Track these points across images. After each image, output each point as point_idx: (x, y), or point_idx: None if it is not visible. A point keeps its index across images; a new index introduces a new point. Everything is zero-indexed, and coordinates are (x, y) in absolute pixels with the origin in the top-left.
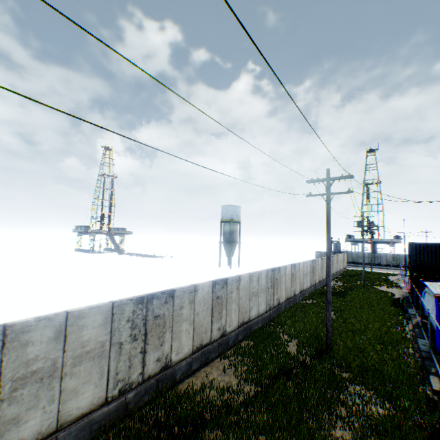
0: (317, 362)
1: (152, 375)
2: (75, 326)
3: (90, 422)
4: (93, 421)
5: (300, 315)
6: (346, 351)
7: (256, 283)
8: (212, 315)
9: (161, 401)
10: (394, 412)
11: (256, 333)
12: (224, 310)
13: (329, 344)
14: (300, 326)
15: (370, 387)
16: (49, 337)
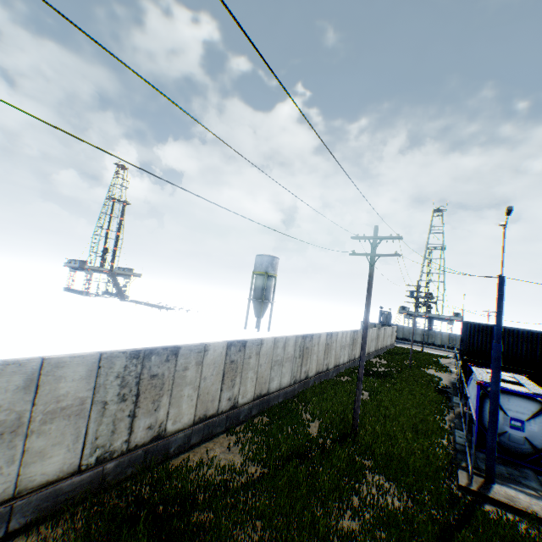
0: (338, 446)
1: (141, 445)
2: (52, 376)
3: (56, 492)
4: (60, 491)
5: (329, 393)
6: (374, 437)
7: (282, 350)
8: (223, 382)
9: (147, 476)
10: (412, 504)
11: (274, 408)
12: (238, 377)
13: (355, 428)
14: (327, 406)
15: (392, 477)
16: (17, 386)
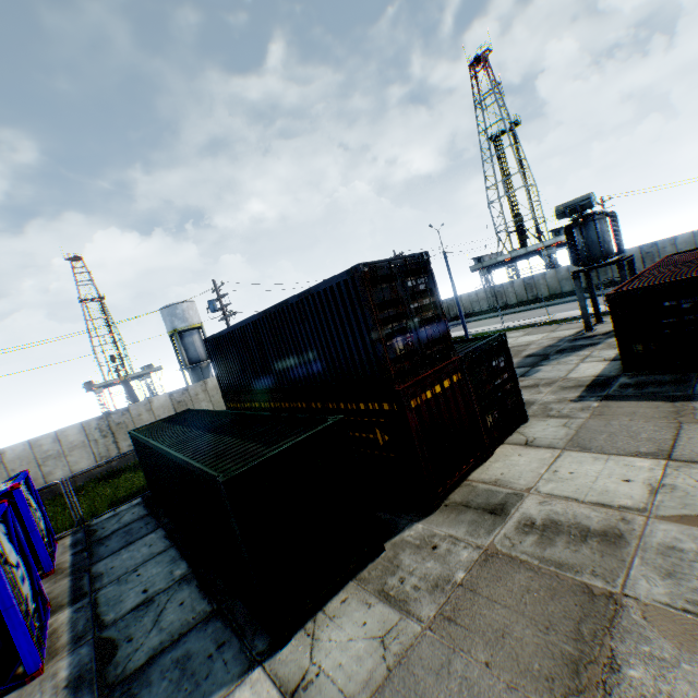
0: None
1: None
2: None
3: None
4: None
5: None
6: None
7: None
8: None
9: None
10: None
11: None
12: None
13: None
14: None
15: None
16: None
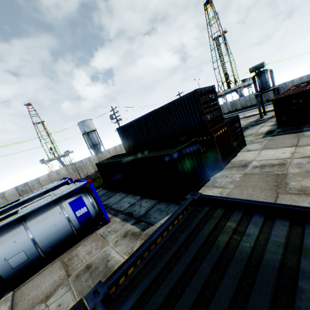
0: None
1: None
2: None
3: None
4: None
5: None
6: None
7: None
8: None
9: None
10: None
11: None
12: None
13: None
14: None
15: None
16: None
